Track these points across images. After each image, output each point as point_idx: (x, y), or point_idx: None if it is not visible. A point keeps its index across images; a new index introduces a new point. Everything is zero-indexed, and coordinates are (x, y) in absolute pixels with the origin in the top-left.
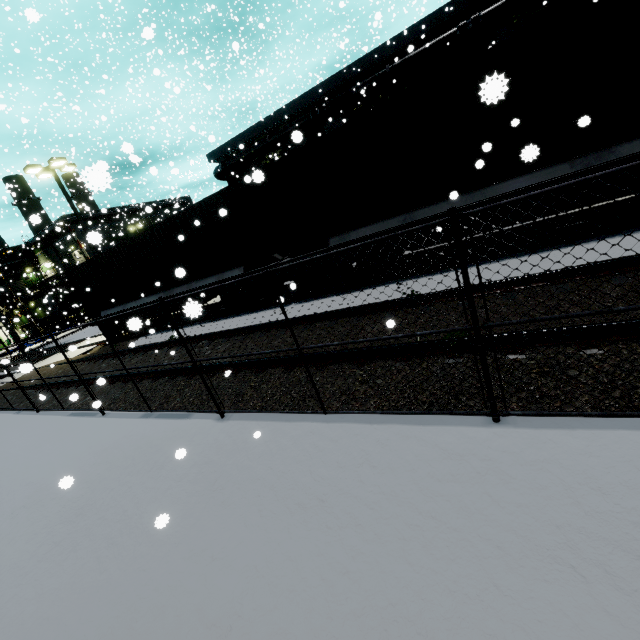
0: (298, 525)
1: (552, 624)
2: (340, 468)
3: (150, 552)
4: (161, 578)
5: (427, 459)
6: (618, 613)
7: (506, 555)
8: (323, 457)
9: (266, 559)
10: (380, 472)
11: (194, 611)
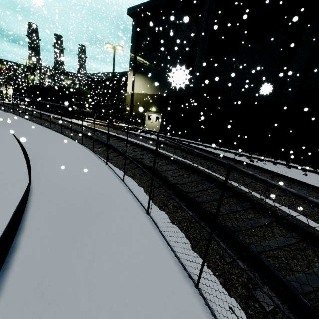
0: None
1: None
2: None
3: None
4: None
5: None
6: None
7: None
8: None
9: None
10: None
11: None
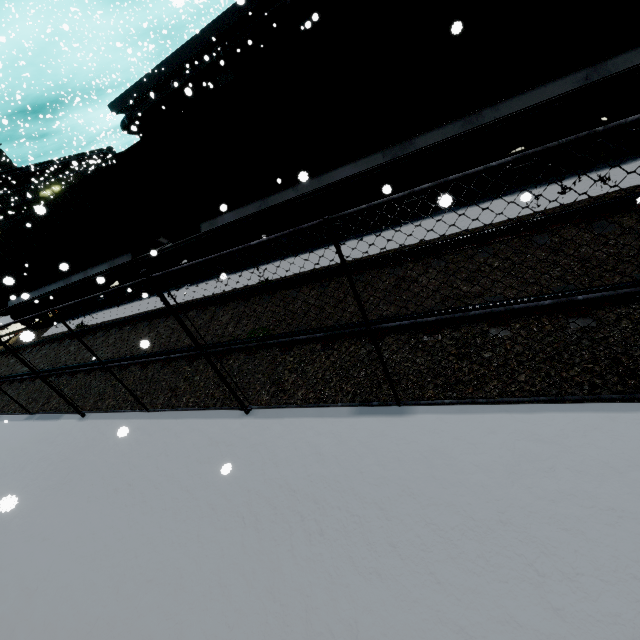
0: (108, 506)
1: (212, 556)
2: (148, 457)
3: (2, 540)
4: (4, 559)
5: (199, 447)
6: (247, 545)
7: (215, 514)
8: (139, 449)
9: (77, 535)
10: (169, 459)
11: (18, 580)
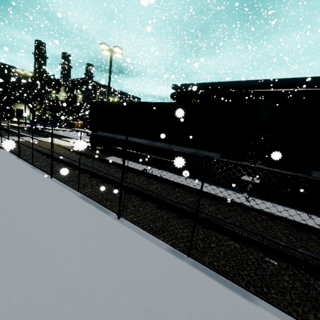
0: None
1: None
2: None
3: None
4: None
5: None
6: None
7: None
8: None
9: None
10: None
11: None
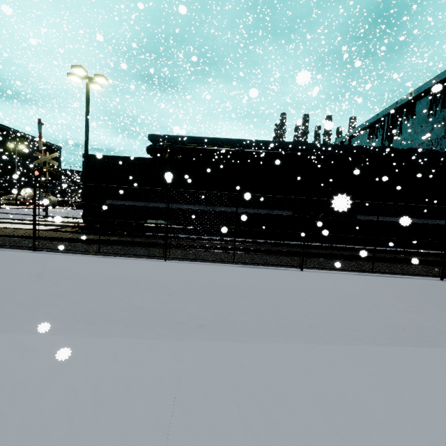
0: None
1: None
2: None
3: None
4: None
5: None
6: None
7: None
8: None
9: None
10: None
11: None
